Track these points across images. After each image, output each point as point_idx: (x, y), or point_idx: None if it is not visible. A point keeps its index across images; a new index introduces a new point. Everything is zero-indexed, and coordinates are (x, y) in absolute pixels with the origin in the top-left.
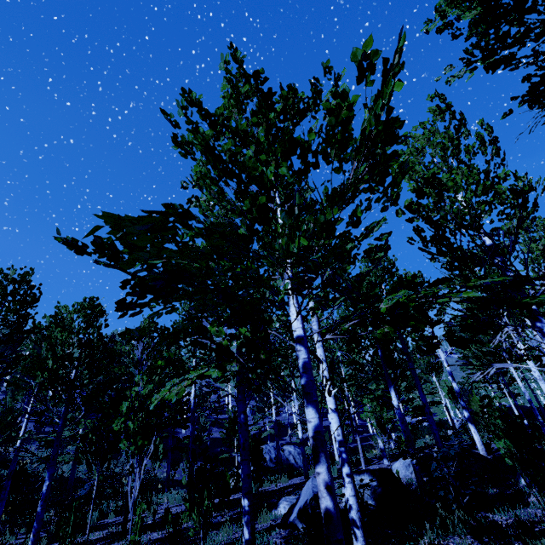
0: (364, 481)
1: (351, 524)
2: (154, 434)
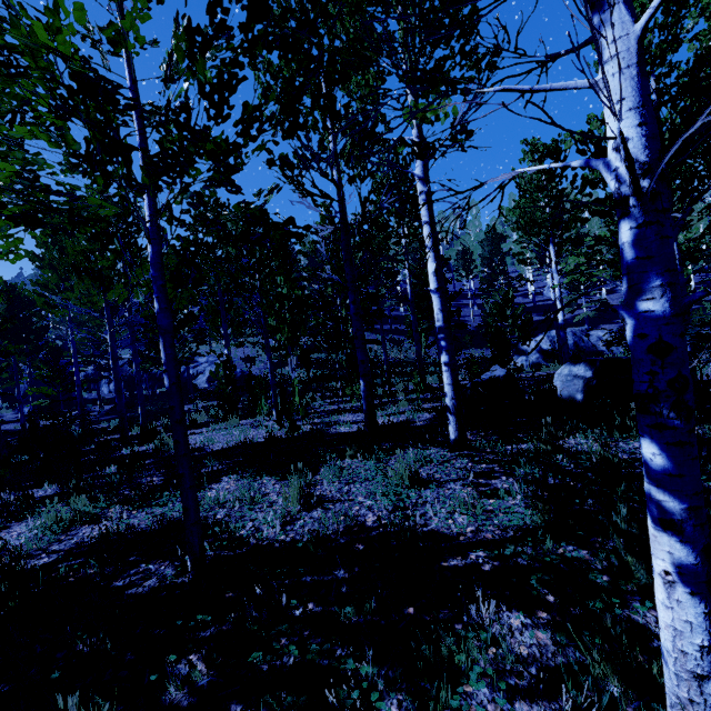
0: (577, 372)
1: (446, 410)
2: (298, 328)
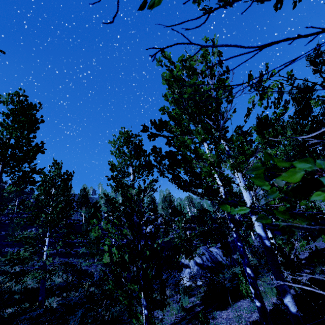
0: None
1: None
2: None
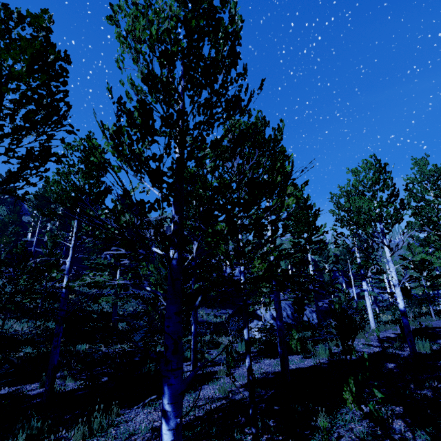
0: None
1: None
2: None
